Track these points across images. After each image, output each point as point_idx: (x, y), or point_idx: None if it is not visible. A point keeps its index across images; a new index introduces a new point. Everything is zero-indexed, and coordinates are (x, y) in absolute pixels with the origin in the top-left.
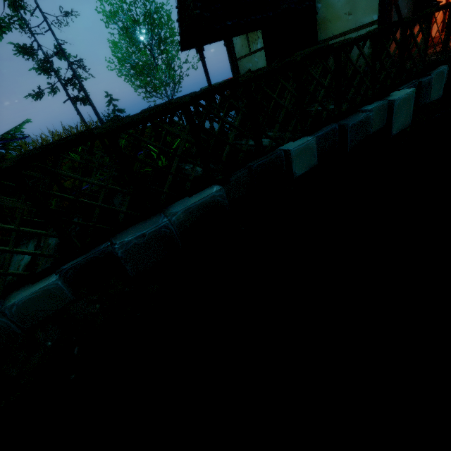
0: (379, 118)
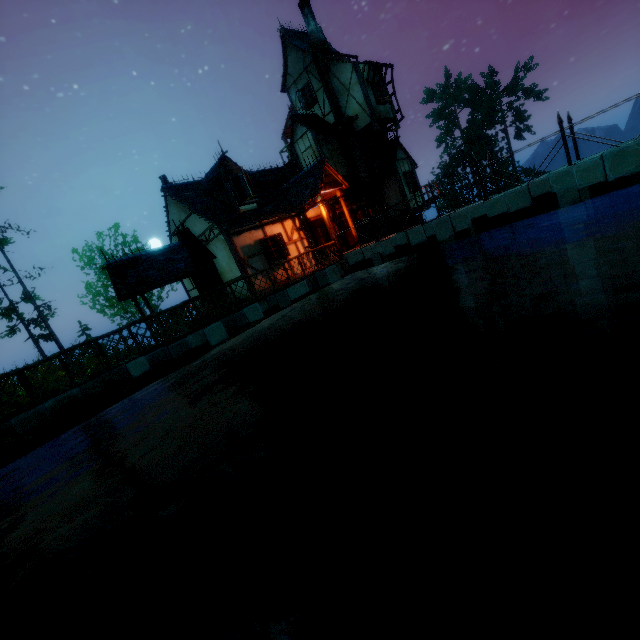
0: (199, 339)
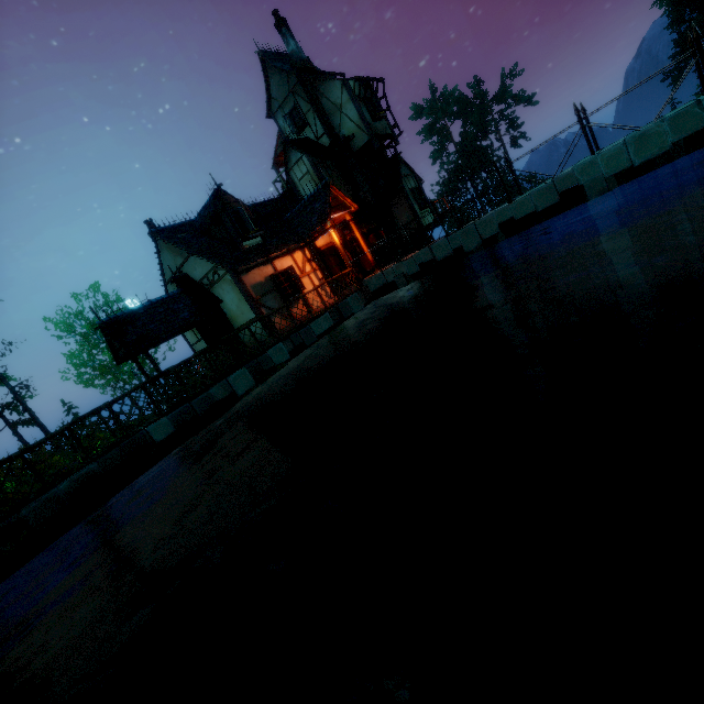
0: (224, 390)
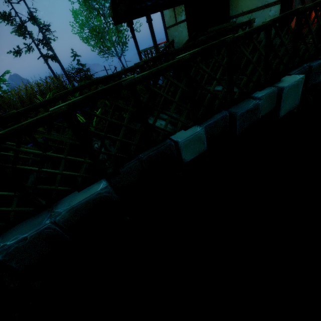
0: (268, 103)
